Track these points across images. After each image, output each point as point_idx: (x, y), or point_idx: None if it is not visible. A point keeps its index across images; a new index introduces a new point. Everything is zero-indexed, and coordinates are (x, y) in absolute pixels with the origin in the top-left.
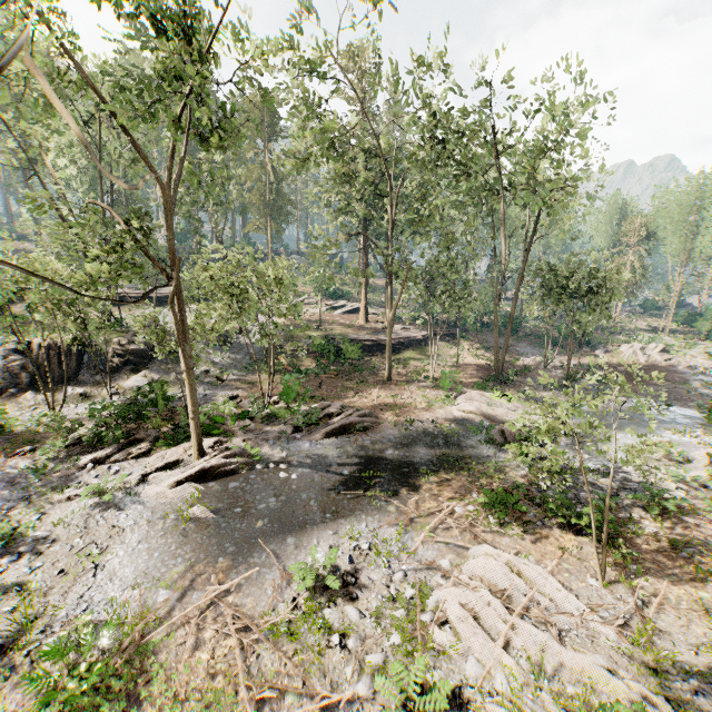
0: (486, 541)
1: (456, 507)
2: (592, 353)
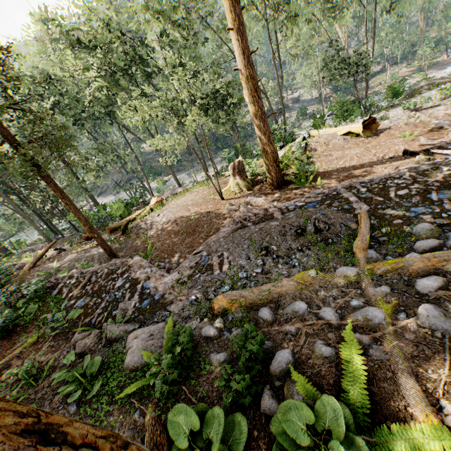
0: None
1: None
2: None
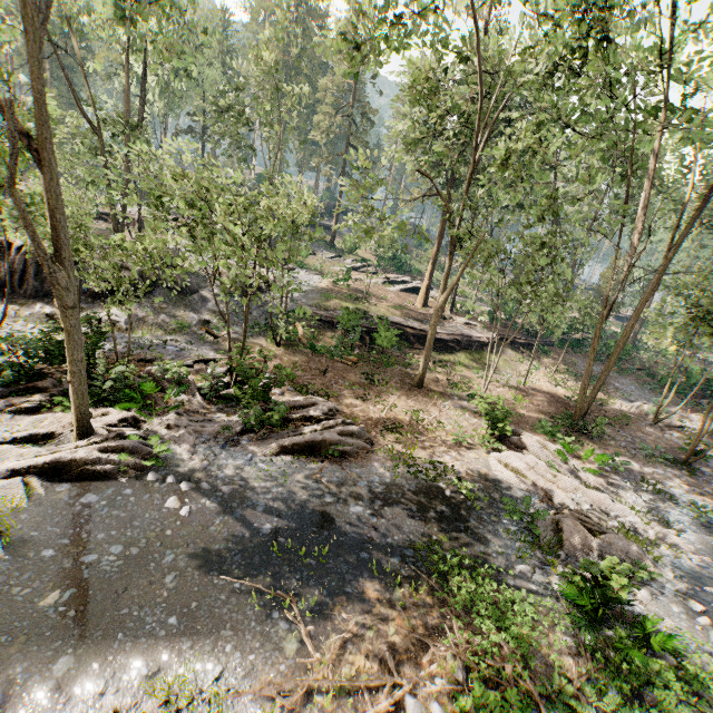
0: None
1: (408, 699)
2: None
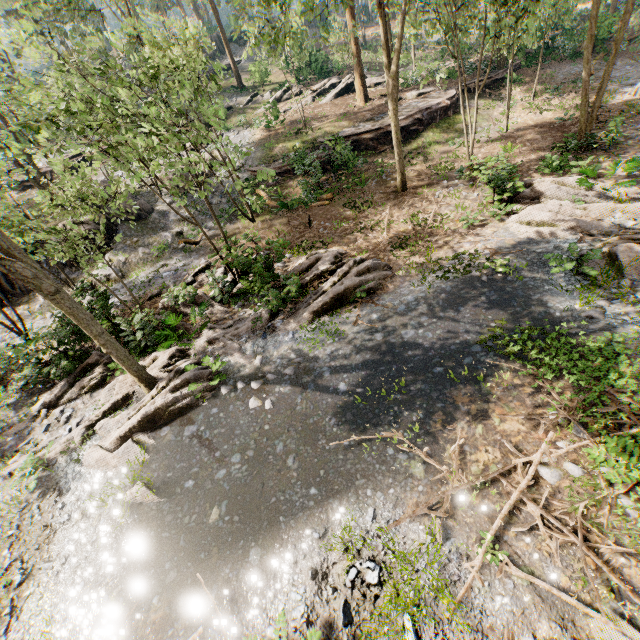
0: (634, 600)
1: (543, 471)
2: None
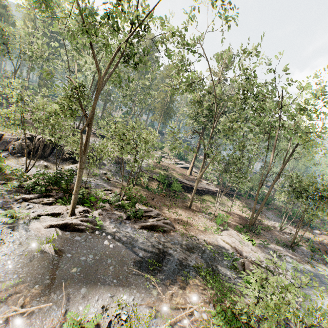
0: None
1: (195, 311)
2: (311, 231)
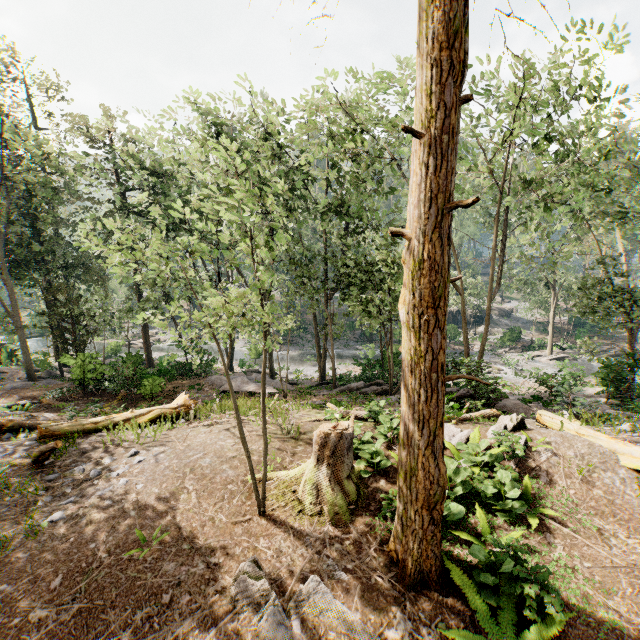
0: None
1: None
2: None
